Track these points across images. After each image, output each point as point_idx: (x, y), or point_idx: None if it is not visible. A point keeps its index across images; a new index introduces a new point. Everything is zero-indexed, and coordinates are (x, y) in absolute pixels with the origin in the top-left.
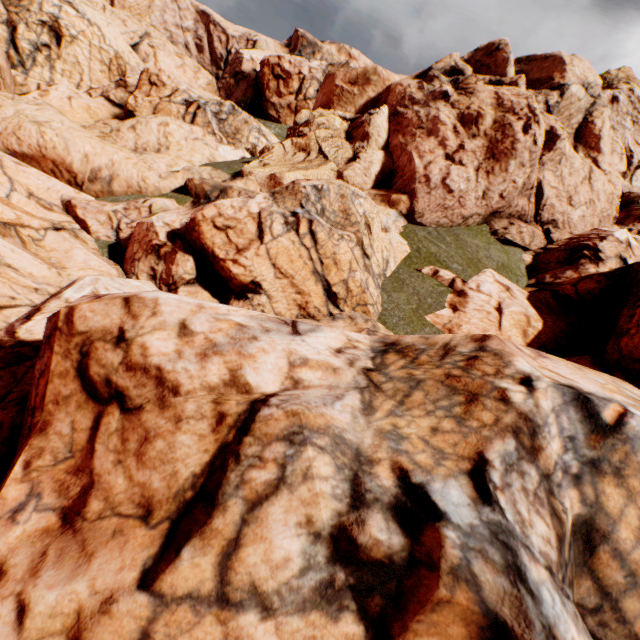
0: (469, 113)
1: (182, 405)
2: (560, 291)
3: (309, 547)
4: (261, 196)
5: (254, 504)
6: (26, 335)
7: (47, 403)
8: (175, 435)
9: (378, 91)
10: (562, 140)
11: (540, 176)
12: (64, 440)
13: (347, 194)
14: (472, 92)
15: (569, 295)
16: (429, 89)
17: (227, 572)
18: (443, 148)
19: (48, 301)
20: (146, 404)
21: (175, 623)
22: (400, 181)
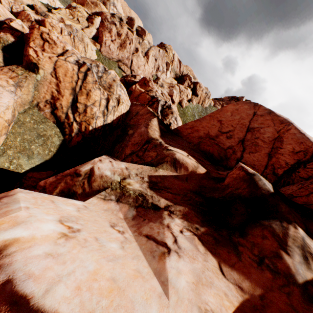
0: (119, 33)
1: (58, 46)
2: (126, 80)
3: (74, 61)
4: (62, 24)
5: (68, 57)
6: (12, 25)
7: (34, 38)
8: (57, 49)
9: (99, 11)
10: (139, 52)
11: (133, 58)
12: (38, 44)
13: (84, 35)
14: (122, 28)
15: (127, 82)
16: (113, 20)
17: (66, 59)
18: (111, 38)
19: (13, 21)
20: (53, 44)
21: (61, 61)
22: (99, 41)
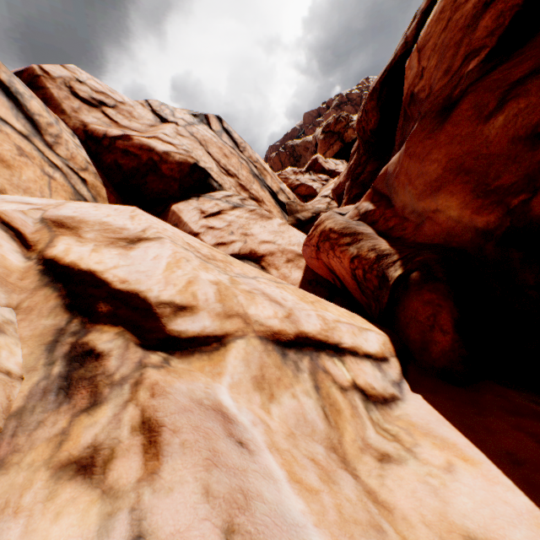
0: None
1: None
2: None
3: None
4: None
5: None
6: None
7: None
8: None
9: None
10: None
11: None
12: None
13: None
14: None
15: None
16: None
17: None
18: None
19: None
20: None
21: None
22: None
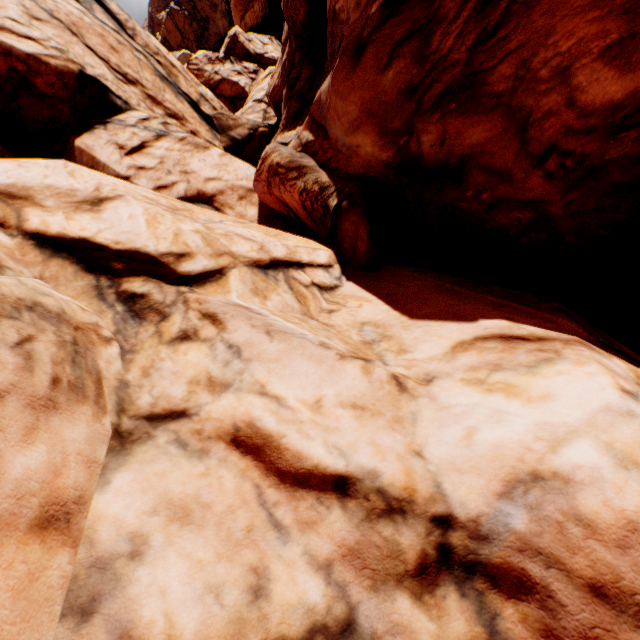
0: None
1: None
2: None
3: None
4: None
5: None
6: None
7: None
8: None
9: None
10: None
11: None
12: None
13: None
14: None
15: None
16: None
17: None
18: None
19: None
20: None
21: None
22: None
